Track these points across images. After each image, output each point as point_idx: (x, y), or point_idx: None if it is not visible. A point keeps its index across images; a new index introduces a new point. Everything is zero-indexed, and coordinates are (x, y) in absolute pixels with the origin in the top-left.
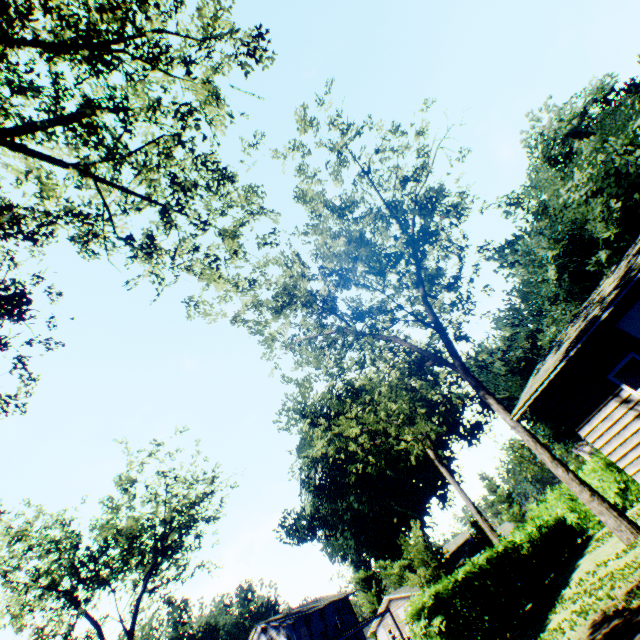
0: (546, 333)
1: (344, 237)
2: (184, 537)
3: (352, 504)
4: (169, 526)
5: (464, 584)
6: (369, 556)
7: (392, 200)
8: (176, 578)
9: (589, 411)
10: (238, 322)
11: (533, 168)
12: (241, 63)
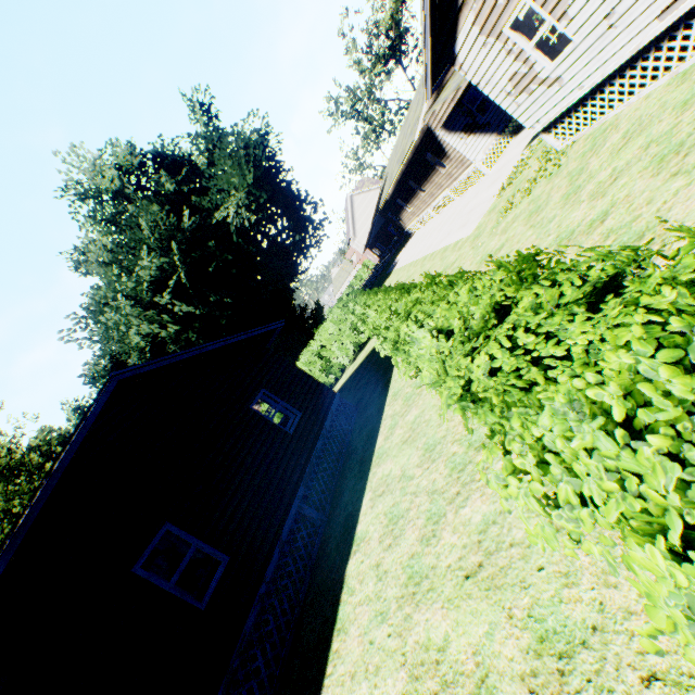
0: None
1: None
2: None
3: None
4: None
5: None
6: None
7: None
8: None
9: None
10: None
11: (72, 261)
12: None
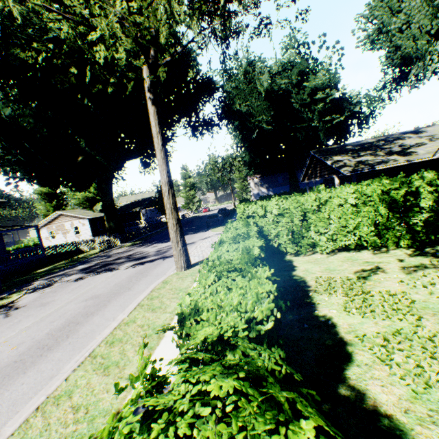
0: (316, 80)
1: None
2: None
3: None
4: None
5: None
6: (24, 178)
7: None
8: None
9: None
10: None
11: None
12: None
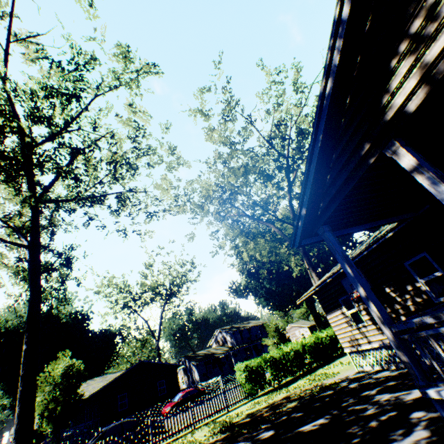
0: None
1: (232, 173)
2: (179, 290)
3: (265, 285)
4: (172, 284)
5: (268, 359)
6: (275, 309)
7: (270, 137)
8: (178, 306)
9: (331, 310)
10: (181, 211)
11: None
12: (134, 140)
